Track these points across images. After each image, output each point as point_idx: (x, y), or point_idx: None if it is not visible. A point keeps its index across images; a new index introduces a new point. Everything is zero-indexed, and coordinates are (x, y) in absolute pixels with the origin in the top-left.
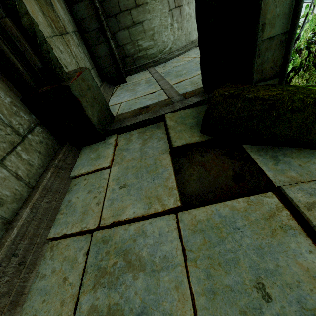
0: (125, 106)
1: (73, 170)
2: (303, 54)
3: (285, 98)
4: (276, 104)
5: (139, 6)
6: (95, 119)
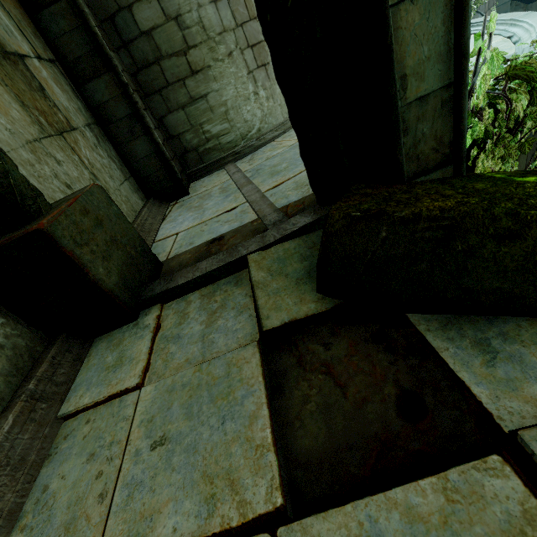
0: (184, 239)
1: (68, 397)
2: (486, 116)
3: (477, 213)
4: (460, 226)
5: (197, 72)
6: (114, 282)
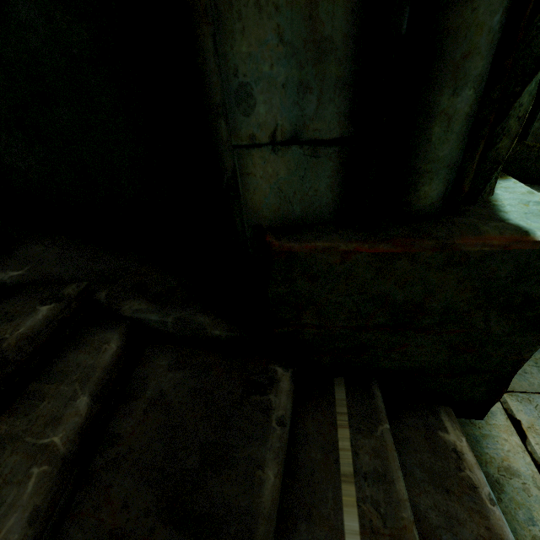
0: None
1: None
2: None
3: None
4: None
5: None
6: None
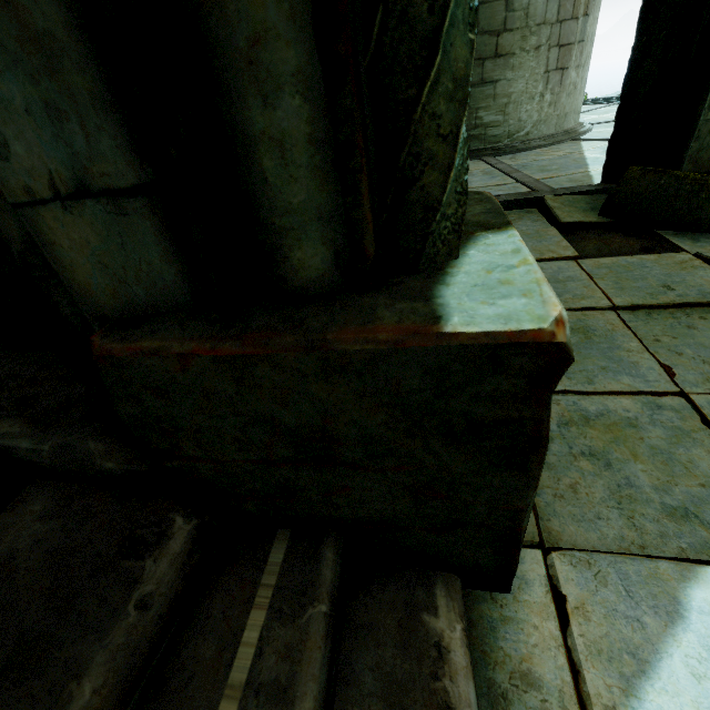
0: None
1: None
2: None
3: None
4: (708, 185)
5: (500, 56)
6: None
